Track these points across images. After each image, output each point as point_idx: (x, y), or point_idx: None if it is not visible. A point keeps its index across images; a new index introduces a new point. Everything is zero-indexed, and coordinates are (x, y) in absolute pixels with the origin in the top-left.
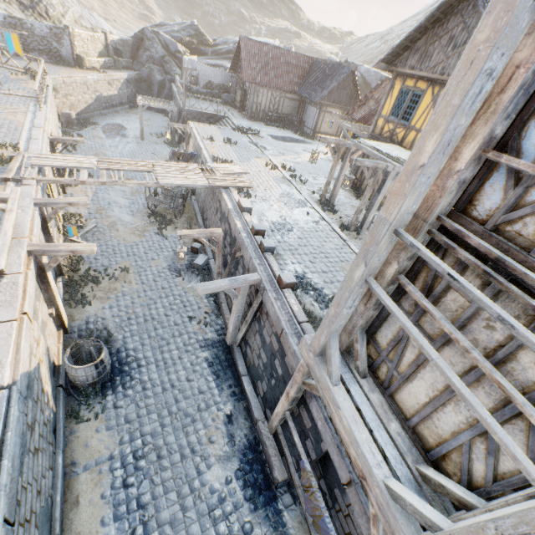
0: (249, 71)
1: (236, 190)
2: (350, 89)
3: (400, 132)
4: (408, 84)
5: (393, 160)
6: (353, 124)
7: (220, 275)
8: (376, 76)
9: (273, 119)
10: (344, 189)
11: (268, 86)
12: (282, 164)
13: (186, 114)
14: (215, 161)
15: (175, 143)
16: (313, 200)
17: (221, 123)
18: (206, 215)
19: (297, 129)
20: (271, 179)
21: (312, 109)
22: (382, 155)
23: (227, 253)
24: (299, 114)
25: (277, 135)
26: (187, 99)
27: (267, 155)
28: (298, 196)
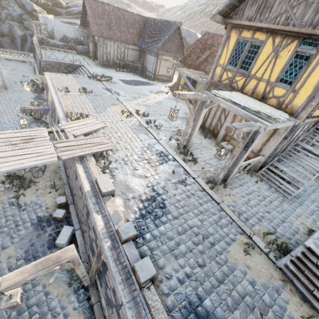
0: (96, 26)
1: (94, 154)
2: (178, 41)
3: (240, 80)
4: (244, 35)
5: (256, 116)
6: (189, 71)
7: (85, 276)
8: (188, 32)
9: (122, 66)
10: (221, 159)
11: (114, 39)
12: (136, 110)
13: (45, 65)
14: (69, 117)
15: (40, 89)
16: (172, 148)
17: (79, 71)
18: (68, 172)
19: (141, 73)
20: (129, 129)
21: (150, 57)
22: (245, 111)
23: (92, 238)
24: (141, 61)
25: (126, 79)
26: (46, 51)
27: (122, 101)
28: (158, 147)
